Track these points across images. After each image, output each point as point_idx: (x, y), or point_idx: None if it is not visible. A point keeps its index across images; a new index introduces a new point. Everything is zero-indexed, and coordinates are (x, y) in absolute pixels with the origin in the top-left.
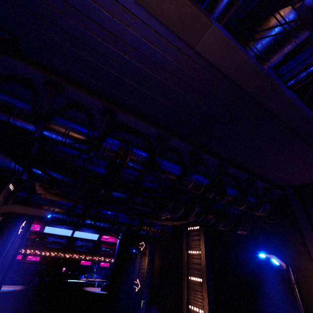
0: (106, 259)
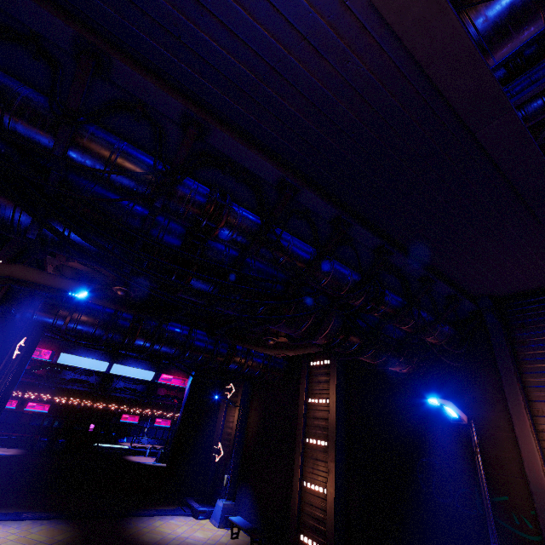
0: (166, 415)
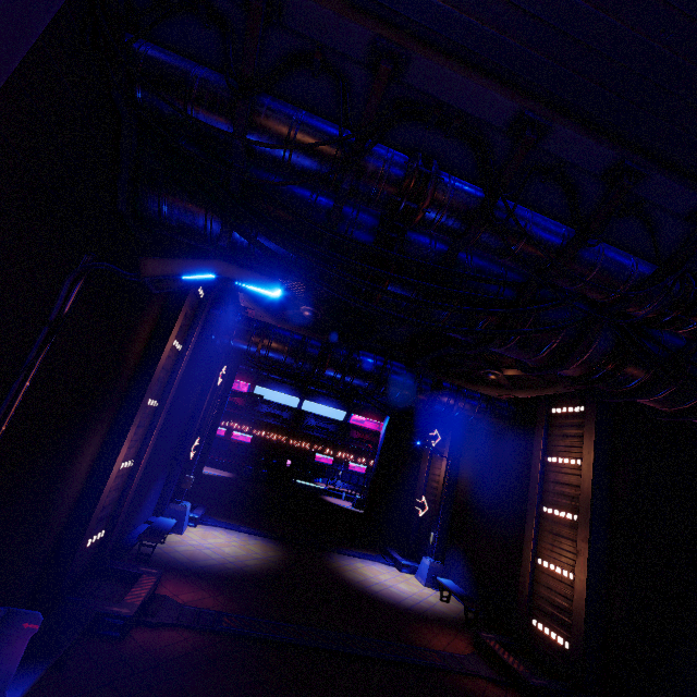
0: (360, 460)
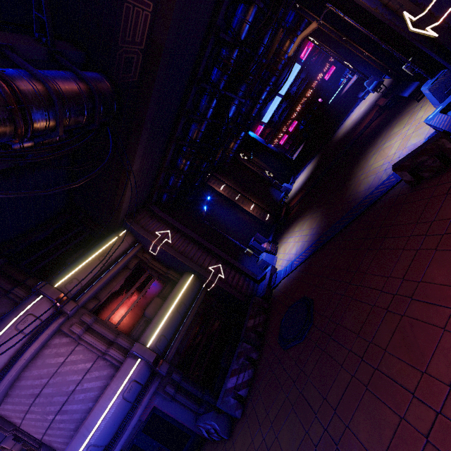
0: None
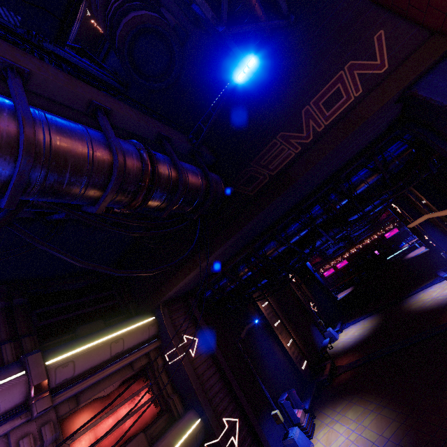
0: None
